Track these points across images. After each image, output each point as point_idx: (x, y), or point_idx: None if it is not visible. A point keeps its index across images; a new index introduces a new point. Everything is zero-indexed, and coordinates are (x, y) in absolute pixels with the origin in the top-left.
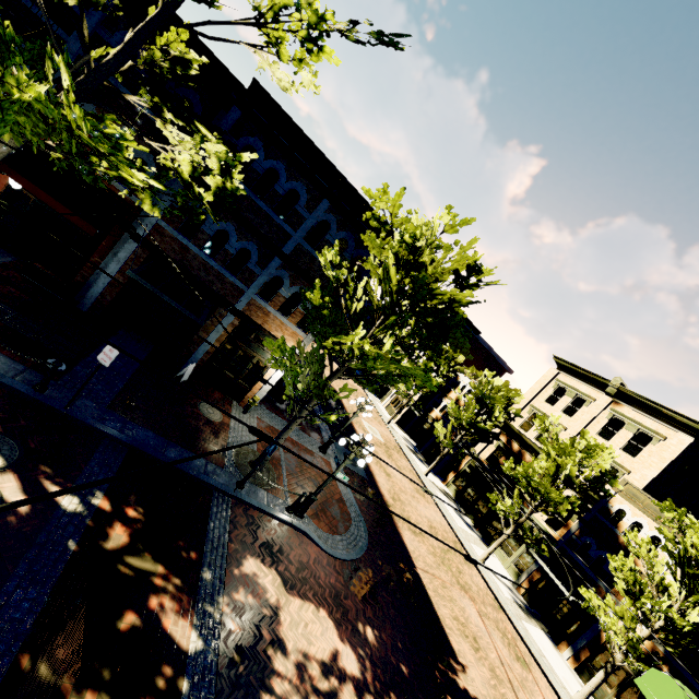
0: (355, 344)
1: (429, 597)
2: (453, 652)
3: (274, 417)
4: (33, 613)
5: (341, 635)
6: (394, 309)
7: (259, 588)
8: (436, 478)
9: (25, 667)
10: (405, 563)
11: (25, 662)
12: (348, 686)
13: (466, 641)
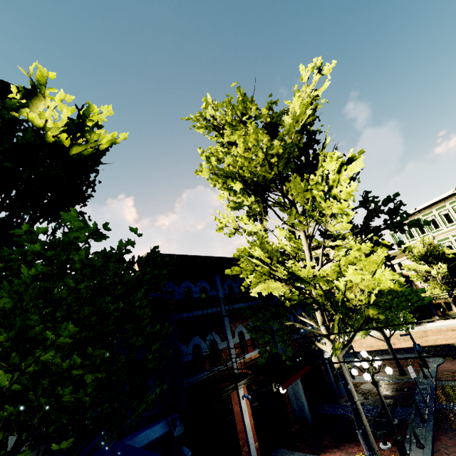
0: None
1: (440, 344)
2: None
3: None
4: None
5: None
6: None
7: None
8: None
9: None
10: (422, 348)
11: None
12: None
13: None
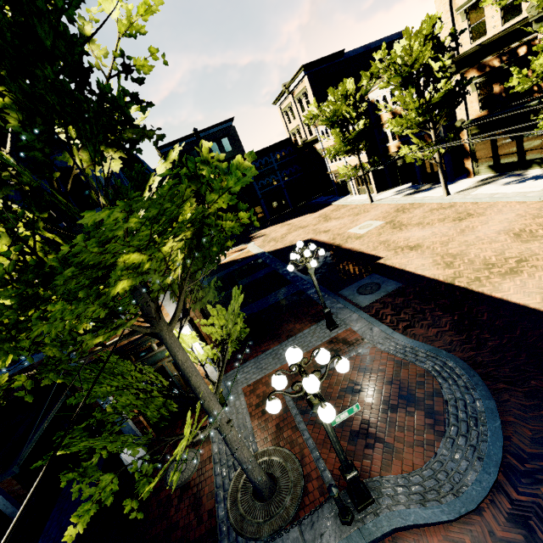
0: None
1: None
2: None
3: (262, 360)
4: None
5: None
6: None
7: None
8: (459, 183)
9: None
10: None
11: None
12: None
13: None
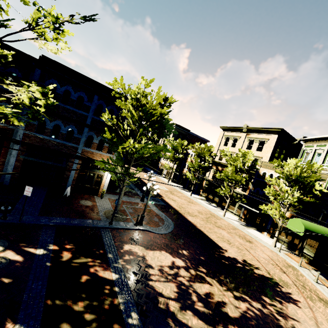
0: (131, 146)
1: (205, 234)
2: (220, 247)
3: (116, 196)
4: (44, 288)
5: (173, 256)
6: (141, 126)
7: (133, 253)
8: (196, 195)
9: (50, 304)
10: (192, 227)
11: (49, 302)
12: (182, 269)
13: (225, 242)
